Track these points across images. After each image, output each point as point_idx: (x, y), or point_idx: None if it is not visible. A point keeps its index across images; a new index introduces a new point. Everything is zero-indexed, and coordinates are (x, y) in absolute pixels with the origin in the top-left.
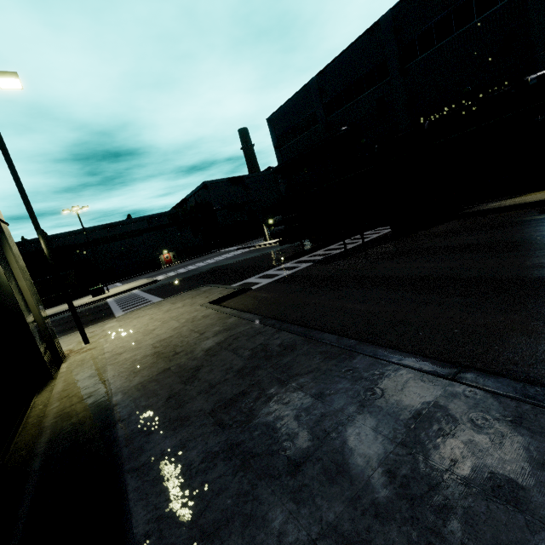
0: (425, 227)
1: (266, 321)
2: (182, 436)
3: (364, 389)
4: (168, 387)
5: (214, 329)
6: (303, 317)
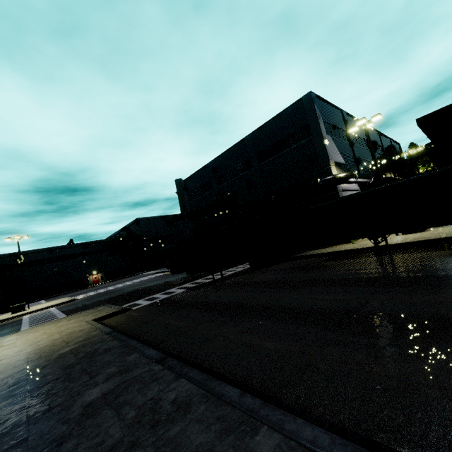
0: (266, 266)
1: (112, 333)
2: (3, 404)
3: (118, 370)
4: (17, 379)
5: (78, 339)
6: (141, 330)
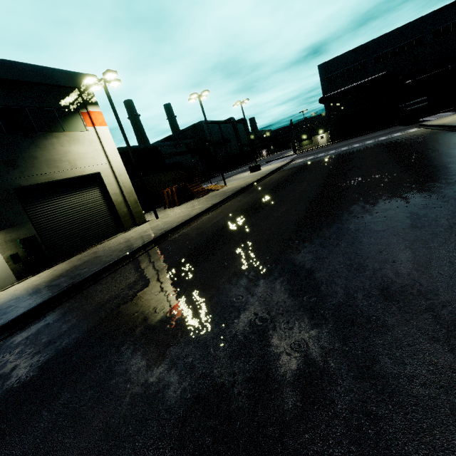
0: None
1: None
2: None
3: None
4: None
5: None
6: None
